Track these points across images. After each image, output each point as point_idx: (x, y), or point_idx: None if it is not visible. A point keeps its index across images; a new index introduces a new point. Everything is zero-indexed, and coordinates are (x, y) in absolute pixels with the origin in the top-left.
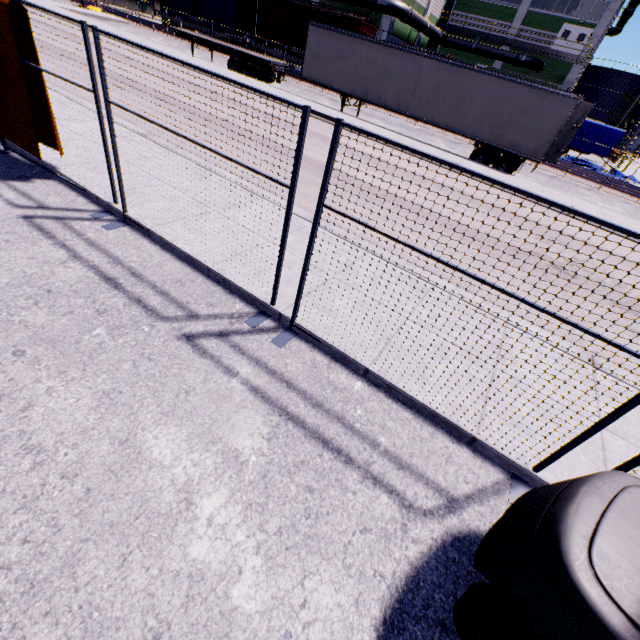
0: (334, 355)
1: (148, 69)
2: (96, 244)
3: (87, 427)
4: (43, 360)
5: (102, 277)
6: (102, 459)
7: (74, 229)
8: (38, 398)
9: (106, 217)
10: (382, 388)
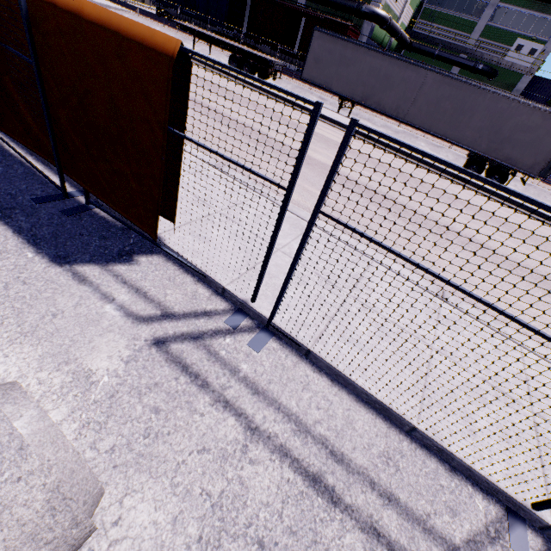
0: None
1: None
2: (260, 389)
3: None
4: None
5: (304, 476)
6: None
7: (221, 358)
8: None
9: (243, 322)
10: None
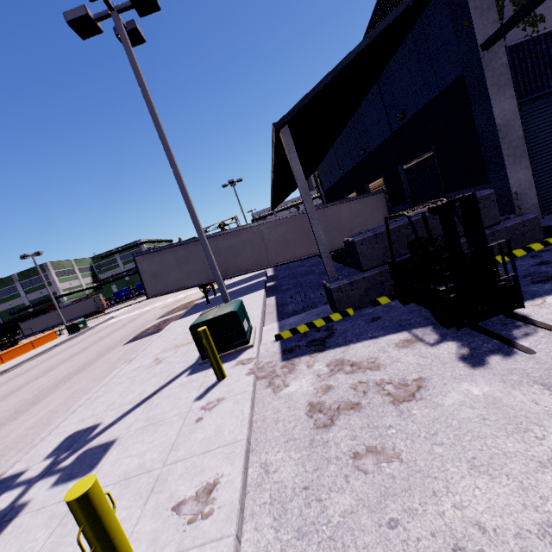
0: None
1: None
2: None
3: None
4: None
5: None
6: None
7: None
8: None
9: None
10: None
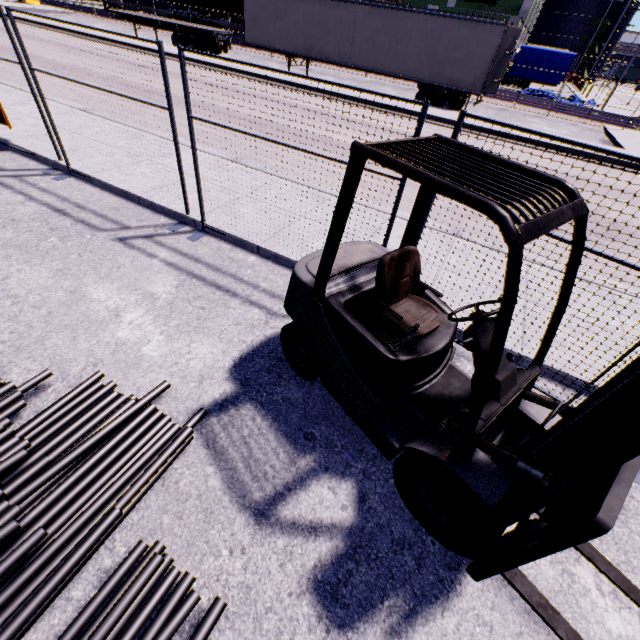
0: (236, 243)
1: (91, 55)
2: (47, 190)
3: (47, 286)
4: (13, 256)
5: (53, 210)
6: (59, 299)
7: (29, 182)
8: (12, 274)
9: (55, 173)
10: (271, 259)
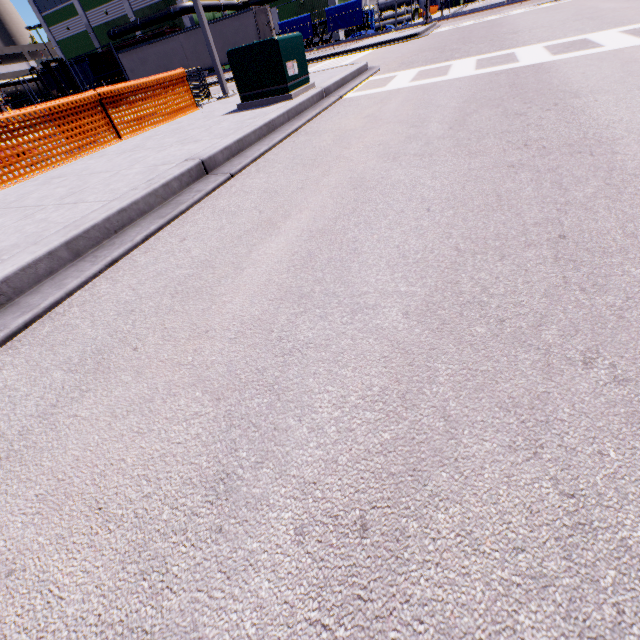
0: None
1: None
2: None
3: None
4: None
5: None
6: None
7: None
8: None
9: None
10: None
